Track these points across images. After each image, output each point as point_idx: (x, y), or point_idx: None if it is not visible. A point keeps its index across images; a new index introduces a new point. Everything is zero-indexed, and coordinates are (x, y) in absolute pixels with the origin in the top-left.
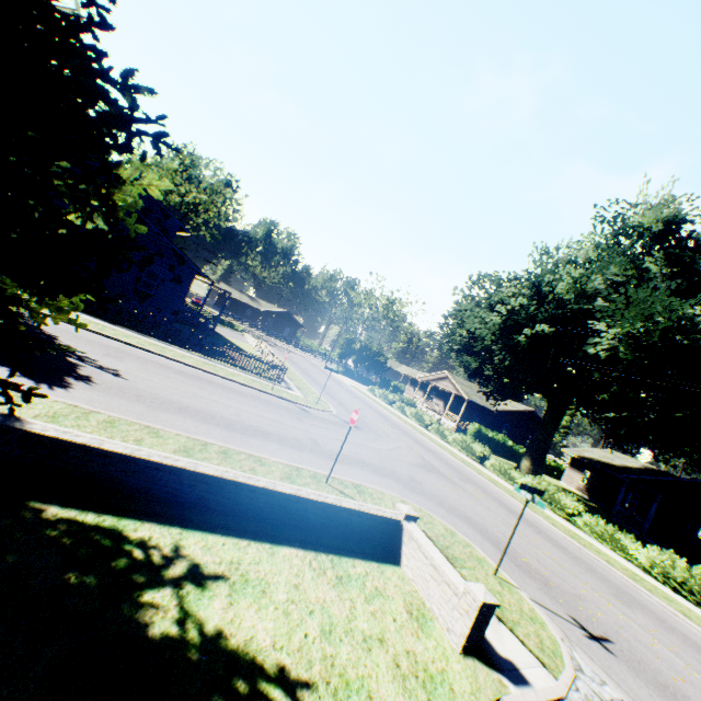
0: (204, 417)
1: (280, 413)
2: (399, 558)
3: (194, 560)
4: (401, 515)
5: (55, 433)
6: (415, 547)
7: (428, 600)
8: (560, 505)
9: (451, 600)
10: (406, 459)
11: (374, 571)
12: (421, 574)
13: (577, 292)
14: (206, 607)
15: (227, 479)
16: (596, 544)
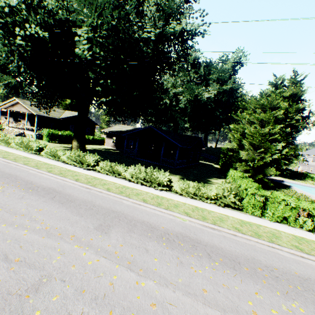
0: None
1: None
2: None
3: None
4: None
5: None
6: None
7: None
8: (87, 163)
9: None
10: None
11: None
12: None
13: (65, 8)
14: None
15: None
16: (106, 178)
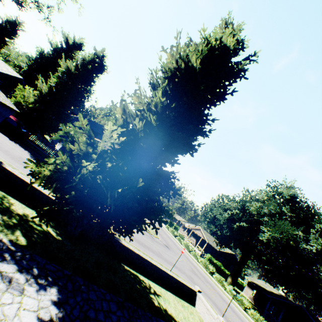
0: (132, 237)
1: (147, 237)
2: (194, 304)
3: (153, 289)
4: (196, 289)
5: (126, 245)
6: (201, 301)
7: (204, 319)
8: (242, 302)
9: (212, 320)
10: (186, 267)
11: (189, 306)
12: (202, 310)
13: (257, 212)
14: (161, 302)
15: (157, 266)
16: None
